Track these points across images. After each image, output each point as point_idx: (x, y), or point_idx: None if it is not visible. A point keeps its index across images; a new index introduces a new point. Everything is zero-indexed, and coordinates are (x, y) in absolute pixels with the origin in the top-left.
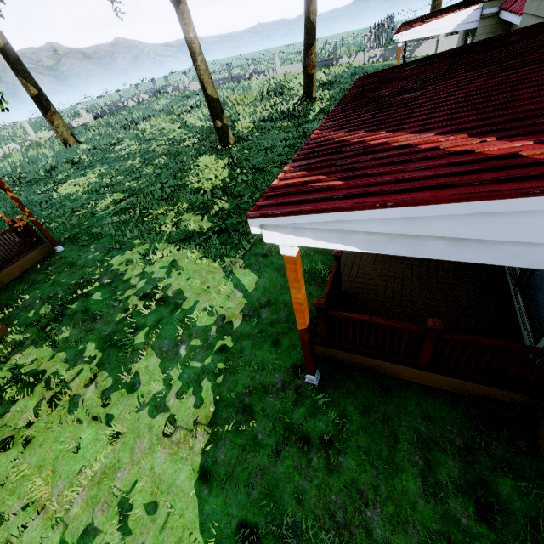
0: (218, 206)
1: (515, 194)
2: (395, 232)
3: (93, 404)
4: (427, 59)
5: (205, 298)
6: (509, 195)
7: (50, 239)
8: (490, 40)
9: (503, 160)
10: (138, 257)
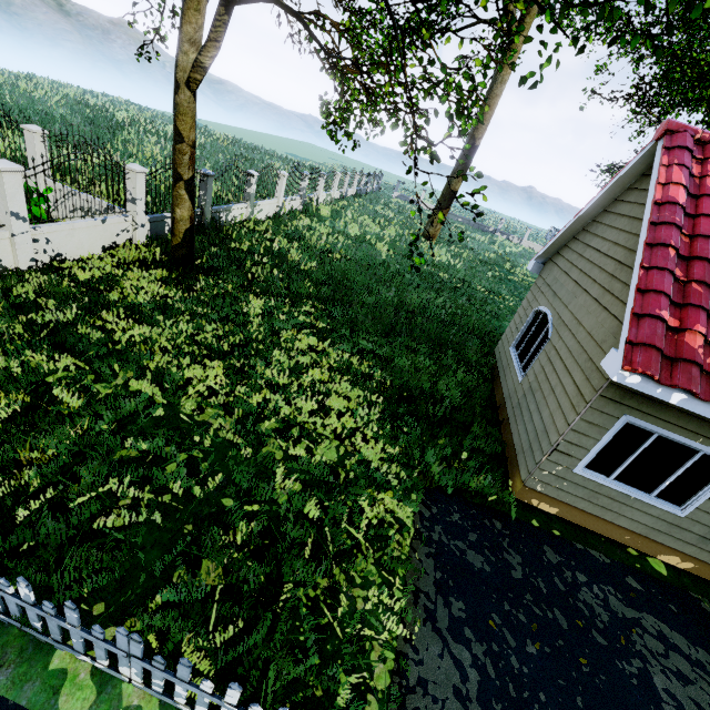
0: None
1: None
2: None
3: None
4: None
5: None
6: None
7: None
8: None
9: None
10: None
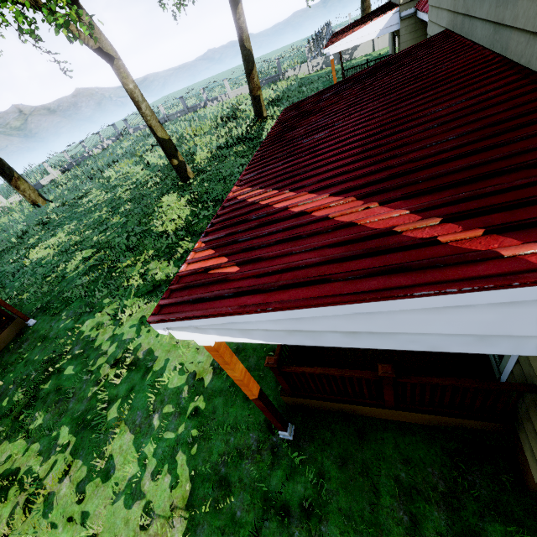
0: (182, 248)
1: (381, 297)
2: (289, 329)
3: (68, 502)
4: (342, 84)
5: (175, 355)
6: (376, 298)
7: (20, 315)
8: (396, 57)
9: (380, 238)
10: (109, 319)
